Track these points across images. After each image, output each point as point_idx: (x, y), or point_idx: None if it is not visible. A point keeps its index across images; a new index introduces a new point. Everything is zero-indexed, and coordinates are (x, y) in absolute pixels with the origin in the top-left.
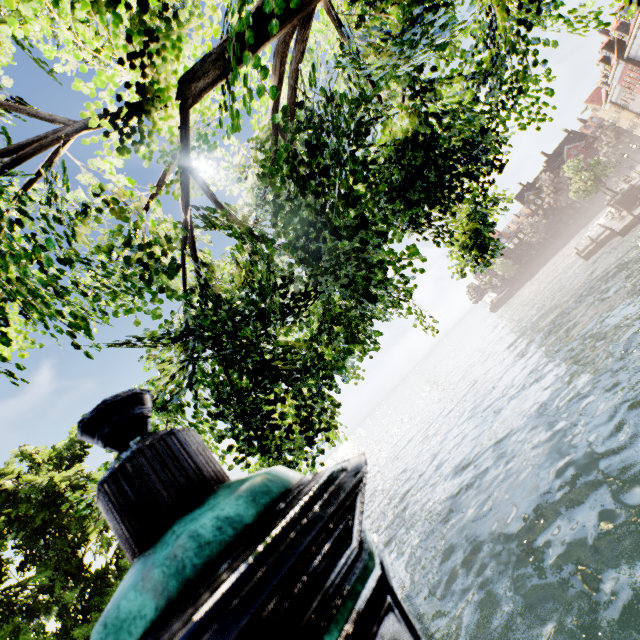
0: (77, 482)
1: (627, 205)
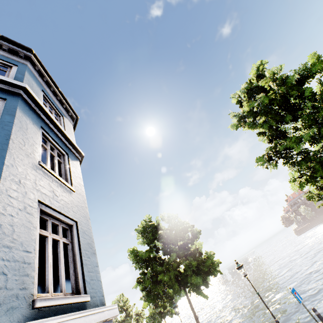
0: (187, 226)
1: None
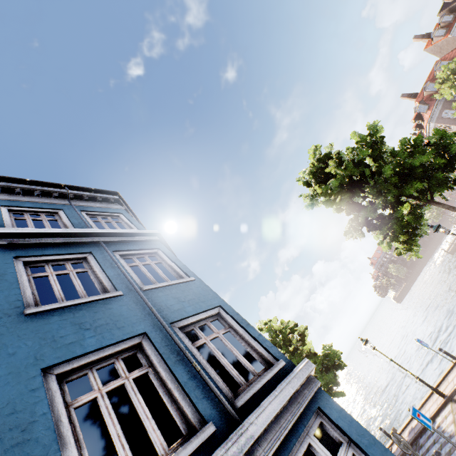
0: (293, 325)
1: None
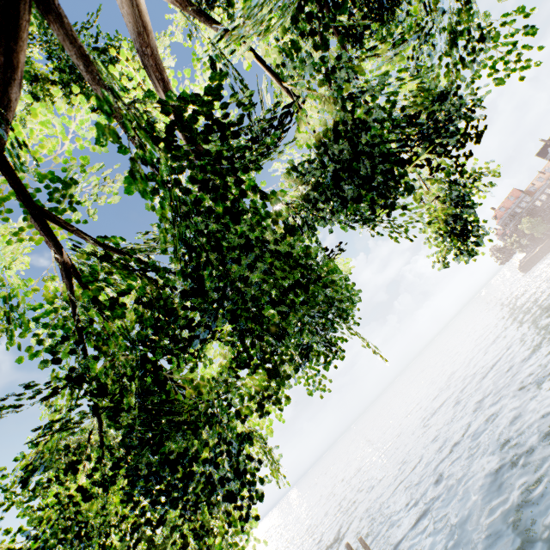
0: None
1: None
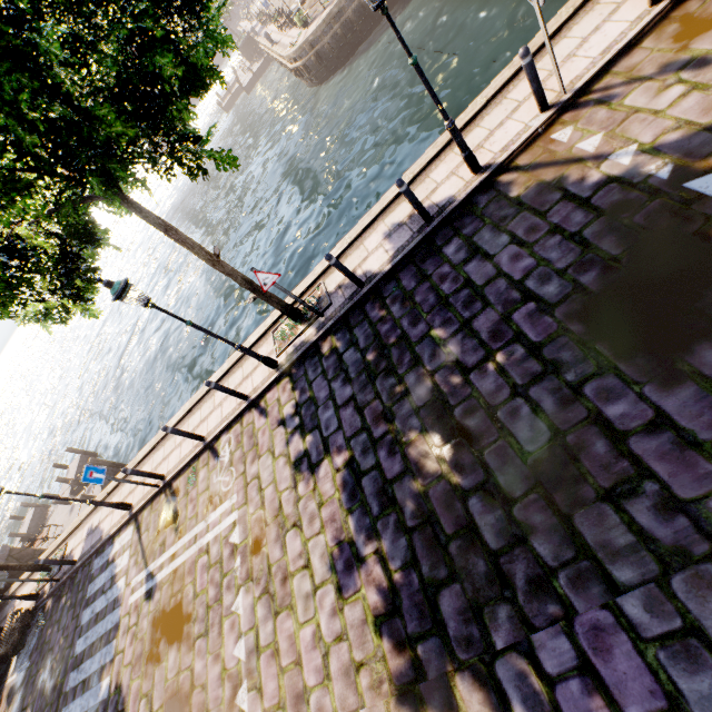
0: None
1: (249, 56)
